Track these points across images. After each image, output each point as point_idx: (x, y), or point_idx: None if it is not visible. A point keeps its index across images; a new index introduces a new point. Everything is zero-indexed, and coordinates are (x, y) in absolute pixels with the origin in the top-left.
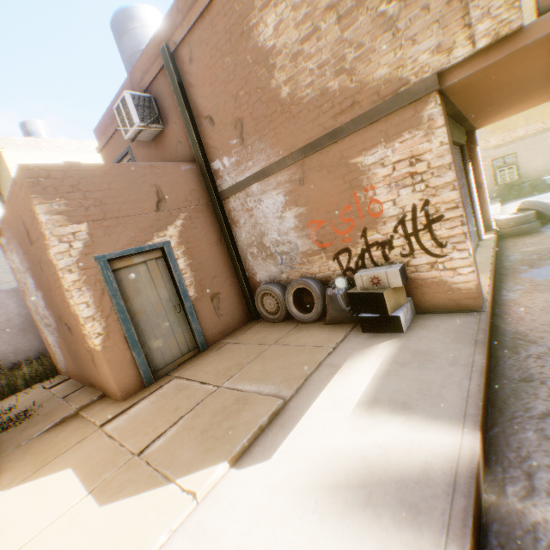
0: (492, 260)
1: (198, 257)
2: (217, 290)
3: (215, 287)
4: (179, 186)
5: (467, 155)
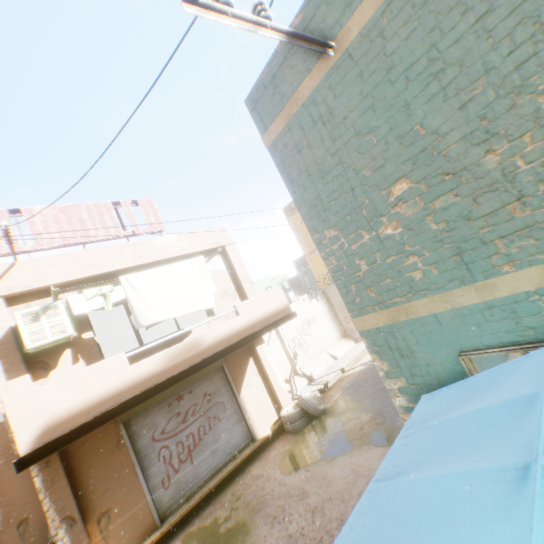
0: (198, 499)
1: (11, 492)
2: (28, 513)
3: (26, 512)
4: (1, 439)
5: (249, 357)
